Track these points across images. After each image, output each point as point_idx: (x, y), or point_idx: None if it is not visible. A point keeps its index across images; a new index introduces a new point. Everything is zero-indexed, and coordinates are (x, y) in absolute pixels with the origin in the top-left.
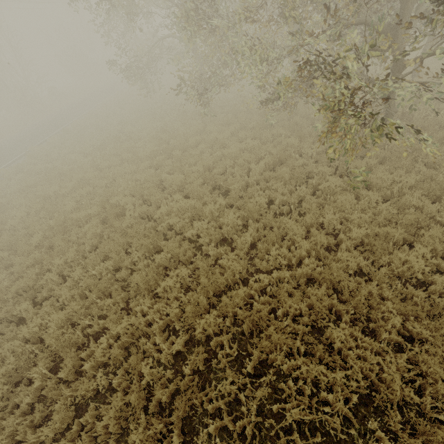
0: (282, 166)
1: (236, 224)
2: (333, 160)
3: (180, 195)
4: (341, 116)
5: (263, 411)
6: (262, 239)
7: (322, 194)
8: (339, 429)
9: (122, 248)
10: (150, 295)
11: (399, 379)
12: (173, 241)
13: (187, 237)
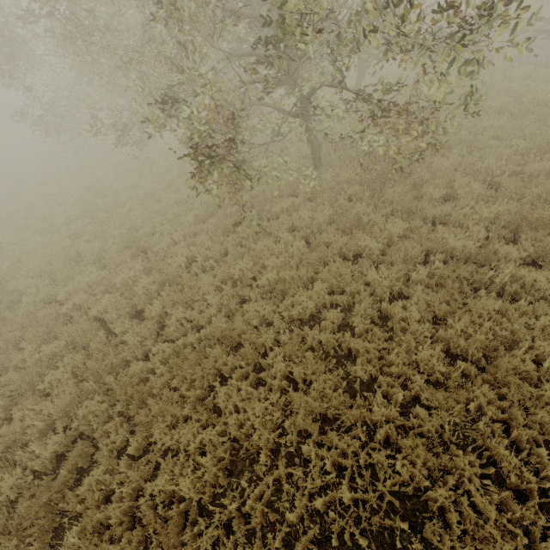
0: (215, 216)
1: (151, 291)
2: (267, 203)
3: (97, 266)
4: (223, 159)
5: (143, 495)
6: (170, 304)
7: (248, 242)
8: (209, 490)
9: (15, 345)
10: (38, 394)
11: (269, 424)
12: (75, 324)
13: (99, 316)
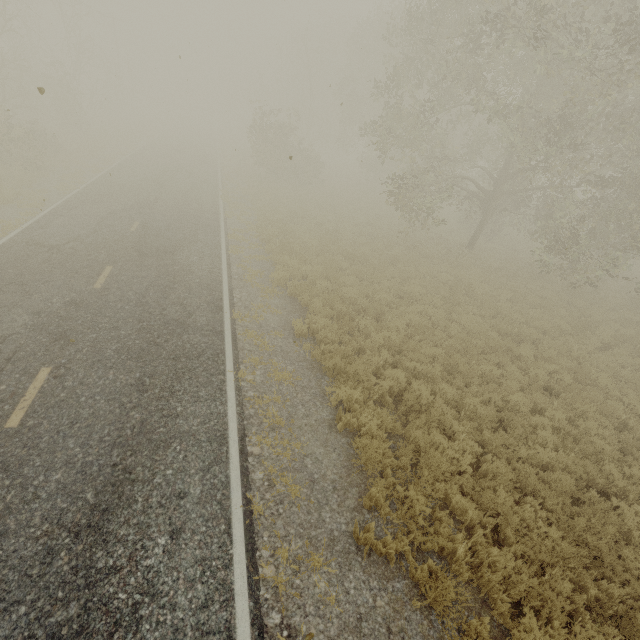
0: None
1: None
2: None
3: None
4: None
5: None
6: None
7: None
8: None
9: None
10: None
11: None
12: None
13: None
